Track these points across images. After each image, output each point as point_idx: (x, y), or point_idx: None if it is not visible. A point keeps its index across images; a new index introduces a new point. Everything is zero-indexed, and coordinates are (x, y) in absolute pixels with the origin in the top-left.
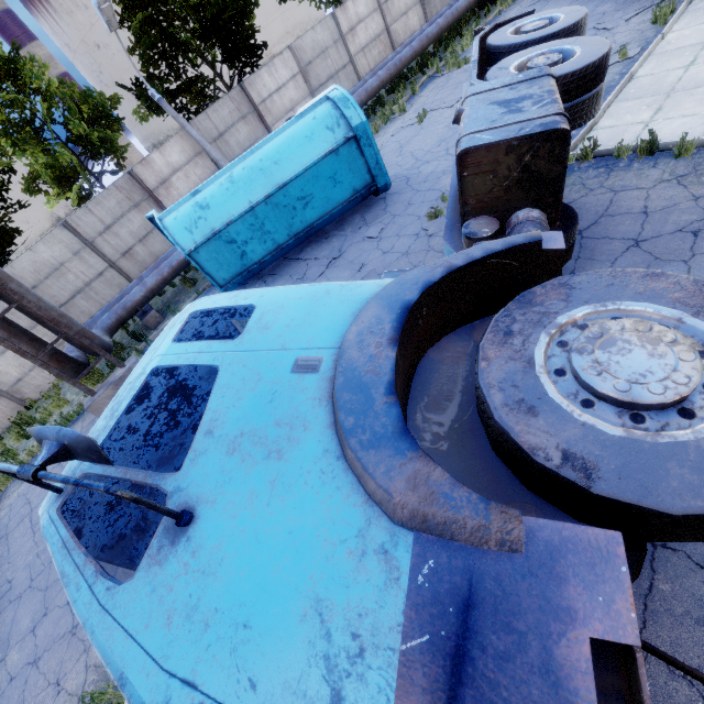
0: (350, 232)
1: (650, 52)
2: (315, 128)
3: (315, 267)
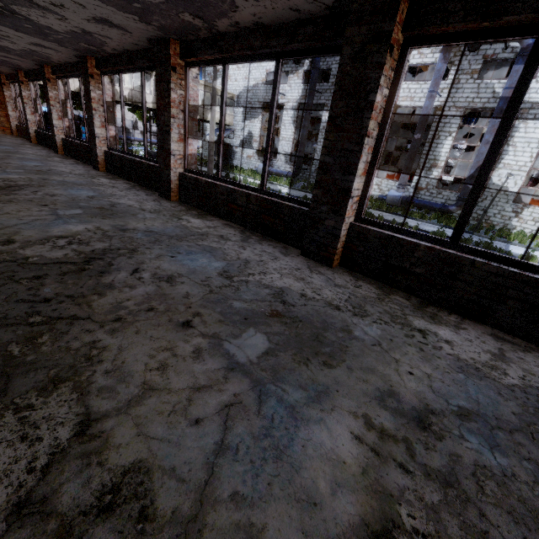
0: None
1: None
2: None
3: None
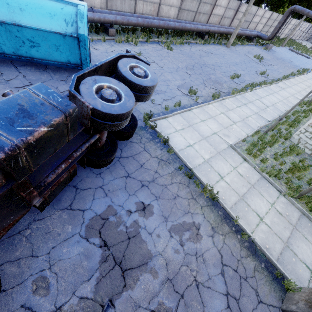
0: (56, 78)
1: (202, 106)
2: (58, 13)
3: (18, 81)
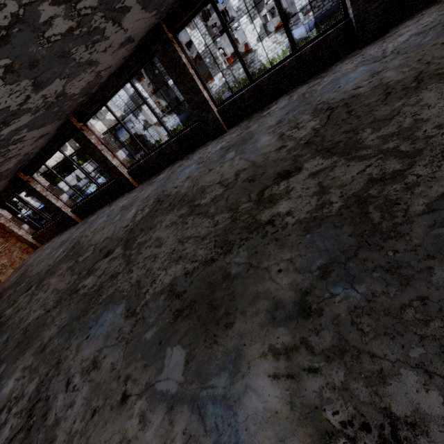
0: None
1: None
2: None
3: None
